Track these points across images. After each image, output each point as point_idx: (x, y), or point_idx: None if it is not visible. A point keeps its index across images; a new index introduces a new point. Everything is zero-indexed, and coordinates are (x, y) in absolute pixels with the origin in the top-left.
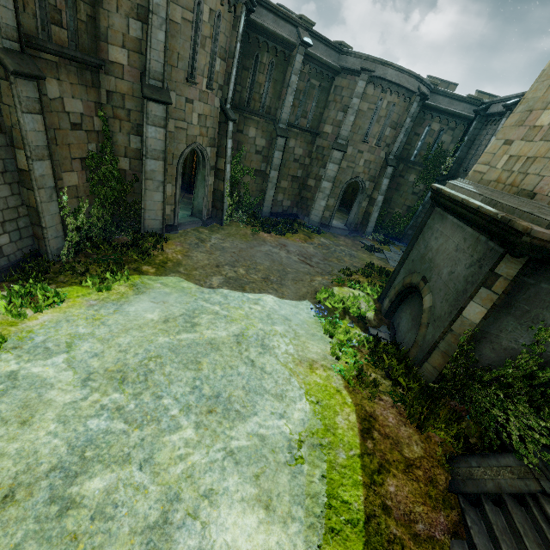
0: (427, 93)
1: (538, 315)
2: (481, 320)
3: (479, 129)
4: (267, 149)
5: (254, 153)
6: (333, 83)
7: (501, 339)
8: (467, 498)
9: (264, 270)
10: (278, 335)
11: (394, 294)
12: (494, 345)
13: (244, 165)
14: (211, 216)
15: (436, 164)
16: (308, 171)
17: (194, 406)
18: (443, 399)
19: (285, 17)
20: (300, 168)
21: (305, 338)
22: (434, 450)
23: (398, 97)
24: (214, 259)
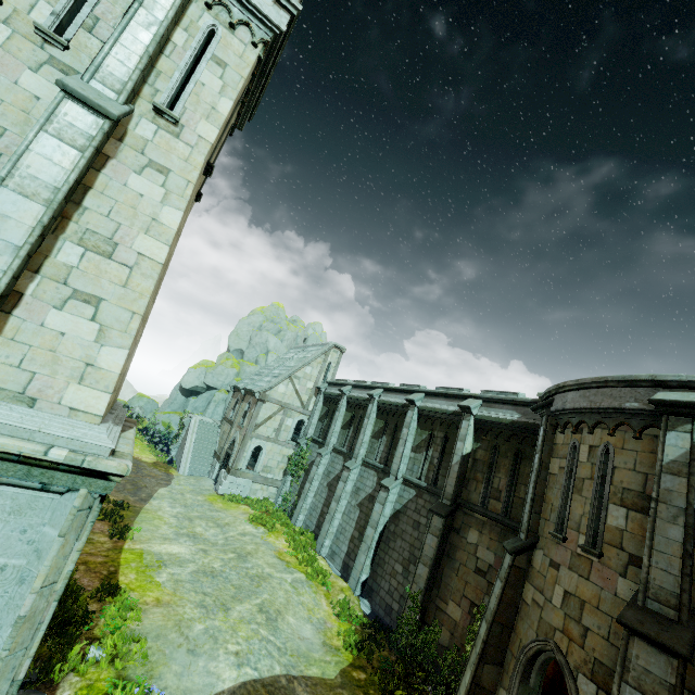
0: None
1: None
2: None
3: None
4: None
5: None
6: None
7: None
8: None
9: None
10: (197, 618)
11: None
12: None
13: None
14: None
15: None
16: None
17: (221, 572)
18: None
19: None
20: None
21: (168, 626)
22: None
23: None
24: None
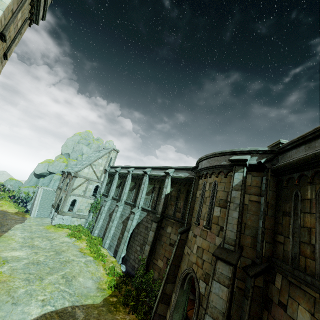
0: None
1: None
2: None
3: None
4: None
5: None
6: None
7: None
8: None
9: None
10: (22, 286)
11: None
12: None
13: None
14: None
15: None
16: None
17: (43, 262)
18: None
19: (319, 132)
20: None
21: (1, 293)
22: None
23: None
24: None
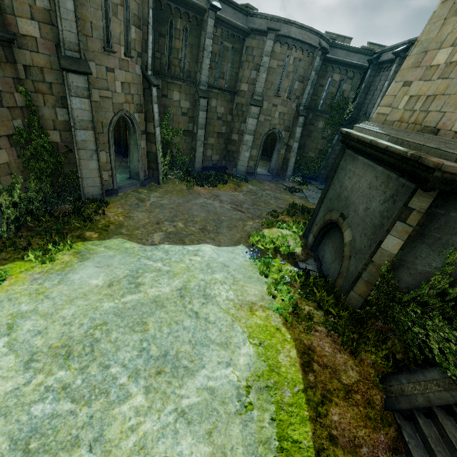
0: (327, 47)
1: (448, 241)
2: (399, 250)
3: (373, 76)
4: (192, 110)
5: (181, 115)
6: (244, 44)
7: (416, 265)
8: (402, 413)
9: (201, 221)
10: (218, 283)
11: (317, 230)
12: (411, 271)
13: (173, 127)
14: (149, 177)
15: (340, 111)
16: (231, 127)
17: (143, 369)
18: (369, 321)
19: None
20: (223, 125)
21: (243, 281)
22: (368, 372)
23: (302, 53)
24: (154, 216)
